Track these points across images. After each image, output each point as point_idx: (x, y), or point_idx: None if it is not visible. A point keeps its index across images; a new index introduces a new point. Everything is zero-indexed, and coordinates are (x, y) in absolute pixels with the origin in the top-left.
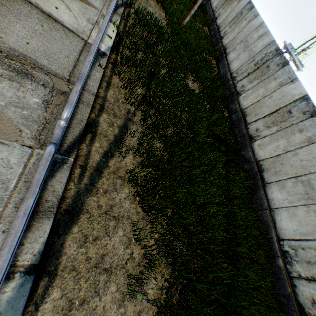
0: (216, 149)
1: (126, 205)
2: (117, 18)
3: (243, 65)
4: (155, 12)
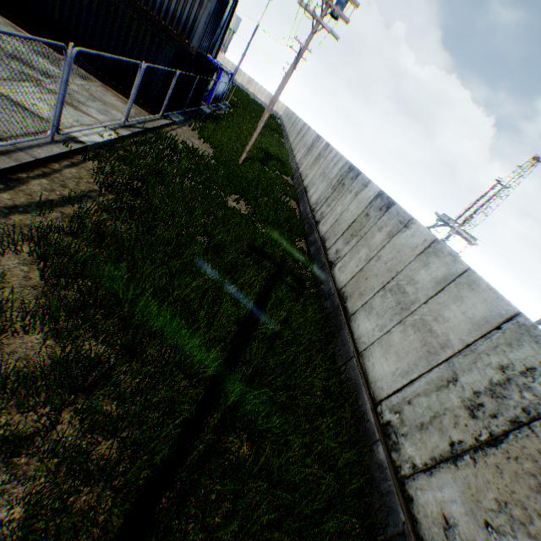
0: (245, 255)
1: (11, 262)
2: (127, 131)
3: (321, 194)
4: (199, 147)
